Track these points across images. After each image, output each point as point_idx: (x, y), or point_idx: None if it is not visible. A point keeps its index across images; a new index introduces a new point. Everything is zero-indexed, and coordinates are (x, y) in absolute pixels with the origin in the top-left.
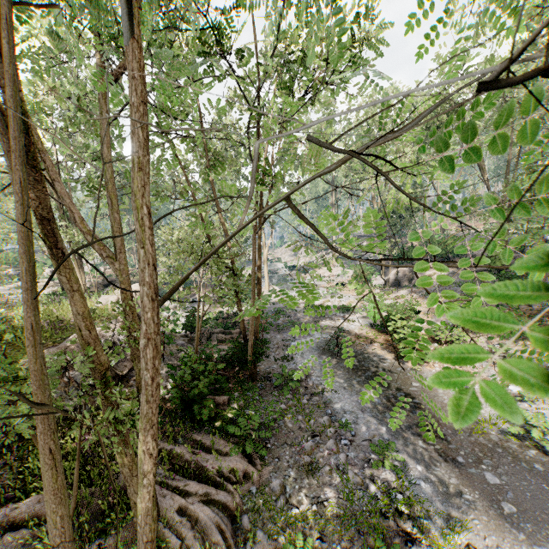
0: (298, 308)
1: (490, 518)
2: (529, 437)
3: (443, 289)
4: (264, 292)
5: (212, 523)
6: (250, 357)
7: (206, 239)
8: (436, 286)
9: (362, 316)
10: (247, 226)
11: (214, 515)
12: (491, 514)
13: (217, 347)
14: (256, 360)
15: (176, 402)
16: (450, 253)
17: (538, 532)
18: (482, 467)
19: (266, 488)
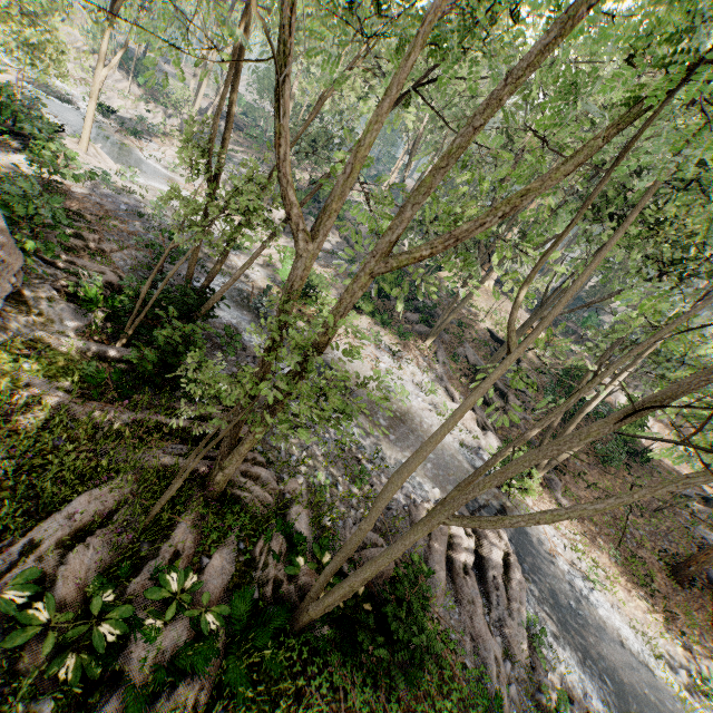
0: (167, 218)
1: (386, 443)
2: (392, 397)
3: (330, 258)
4: (81, 154)
5: (271, 478)
6: (205, 311)
7: (31, 5)
8: (324, 252)
9: (259, 264)
10: (91, 7)
11: (270, 472)
12: (386, 441)
13: (71, 261)
14: (211, 316)
15: (148, 367)
16: (340, 218)
17: (403, 446)
18: (378, 416)
19: (267, 446)
